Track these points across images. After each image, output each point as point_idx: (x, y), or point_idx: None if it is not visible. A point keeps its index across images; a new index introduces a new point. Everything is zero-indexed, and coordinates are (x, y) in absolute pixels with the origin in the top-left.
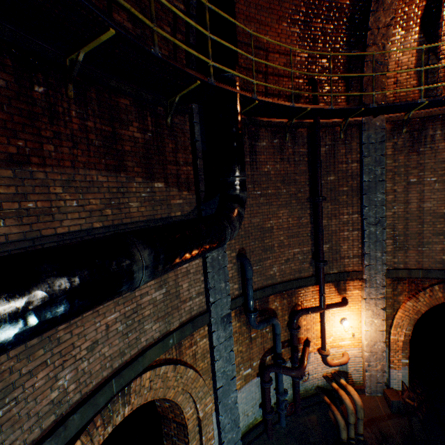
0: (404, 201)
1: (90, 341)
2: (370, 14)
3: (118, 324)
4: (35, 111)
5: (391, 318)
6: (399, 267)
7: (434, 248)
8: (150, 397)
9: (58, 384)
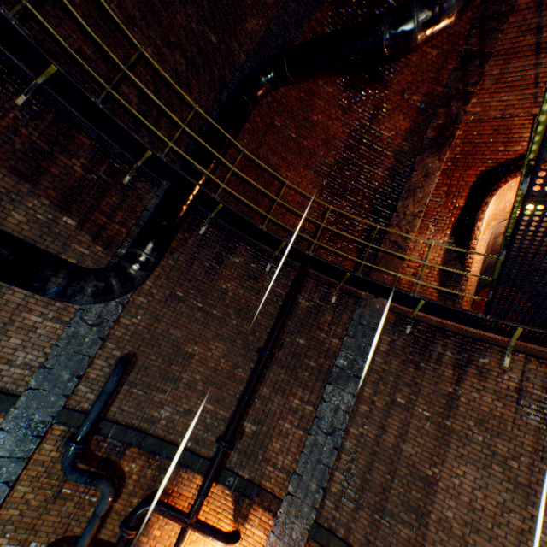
0: (380, 425)
1: None
2: (399, 198)
3: None
4: None
5: None
6: (338, 531)
7: (397, 529)
8: None
9: None
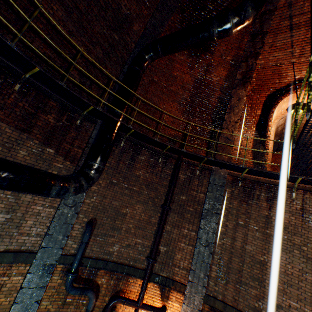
0: (232, 237)
1: None
2: (226, 113)
3: None
4: None
5: None
6: (218, 297)
7: (249, 291)
8: None
9: None
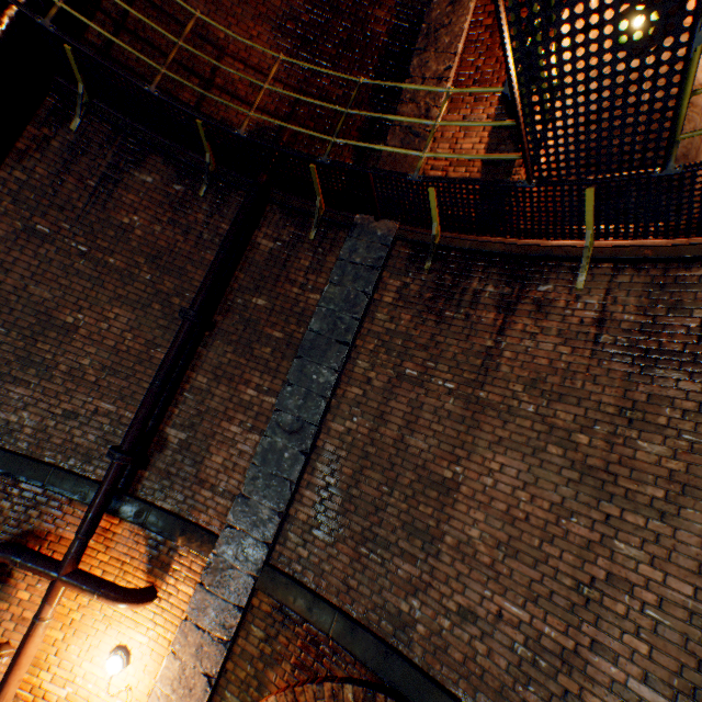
0: (377, 413)
1: None
2: (414, 53)
3: None
4: None
5: None
6: (305, 578)
7: (394, 566)
8: None
9: None
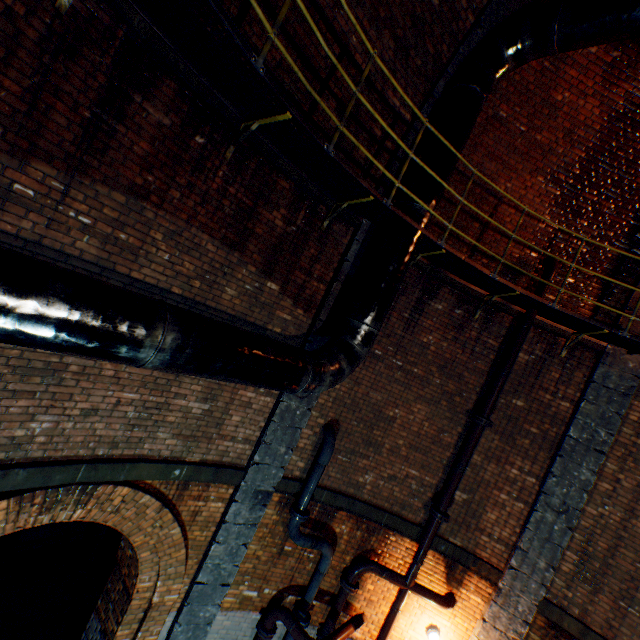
0: (627, 507)
1: (91, 405)
2: None
3: (131, 408)
4: (183, 157)
5: None
6: (570, 610)
7: None
8: (112, 521)
9: (31, 424)
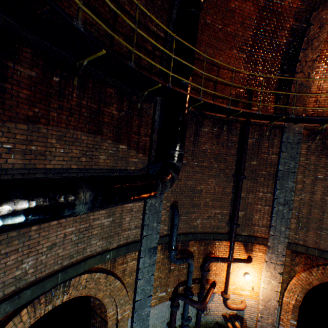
0: (310, 192)
1: (51, 243)
2: (300, 51)
3: (73, 235)
4: (50, 92)
5: (287, 283)
6: (299, 242)
7: None
8: (84, 293)
9: (22, 266)
